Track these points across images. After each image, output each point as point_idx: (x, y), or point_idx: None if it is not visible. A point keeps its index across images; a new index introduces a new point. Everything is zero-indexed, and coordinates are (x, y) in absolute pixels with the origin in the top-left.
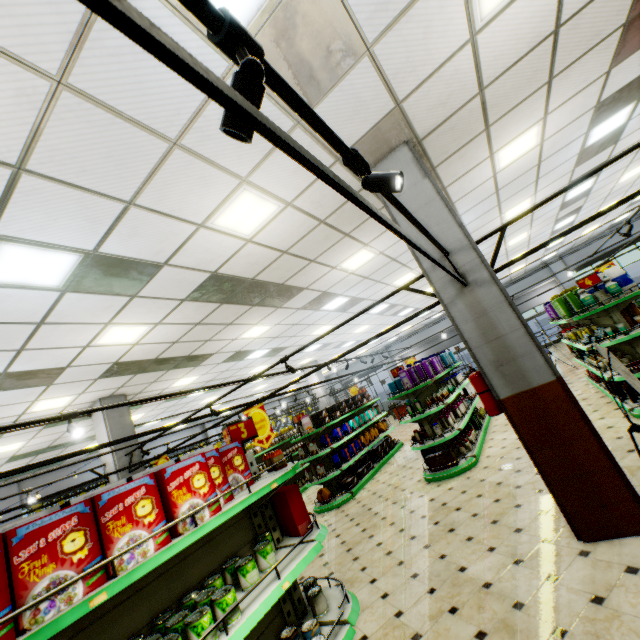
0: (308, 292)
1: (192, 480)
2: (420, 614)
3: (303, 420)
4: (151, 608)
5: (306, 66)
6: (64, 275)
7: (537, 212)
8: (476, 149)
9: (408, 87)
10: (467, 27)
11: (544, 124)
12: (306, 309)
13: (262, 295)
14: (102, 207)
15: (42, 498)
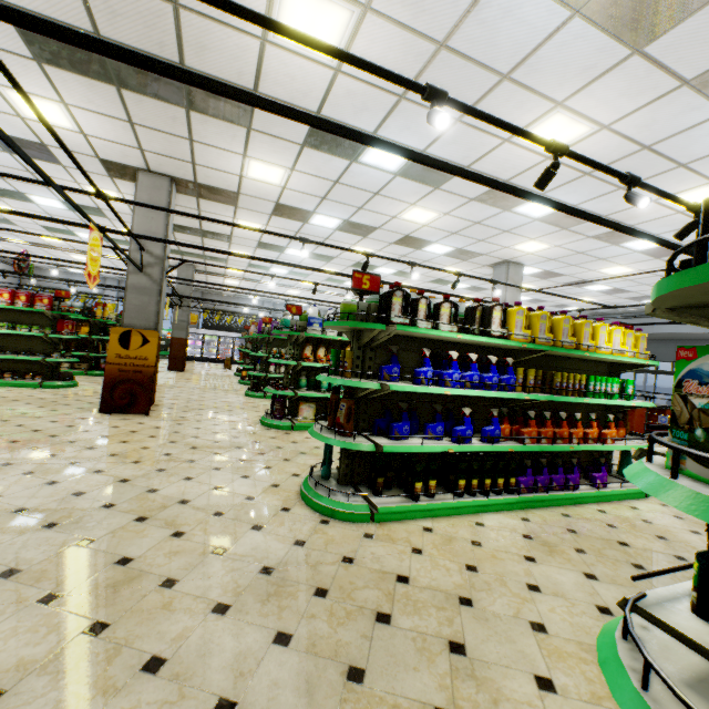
0: (241, 238)
1: (4, 294)
2: (99, 390)
3: (252, 326)
4: (6, 320)
5: (32, 151)
6: (64, 206)
7: (488, 222)
8: (214, 173)
9: (90, 152)
10: (73, 132)
11: (259, 159)
12: (266, 250)
13: (197, 233)
14: (40, 188)
15: (117, 297)
